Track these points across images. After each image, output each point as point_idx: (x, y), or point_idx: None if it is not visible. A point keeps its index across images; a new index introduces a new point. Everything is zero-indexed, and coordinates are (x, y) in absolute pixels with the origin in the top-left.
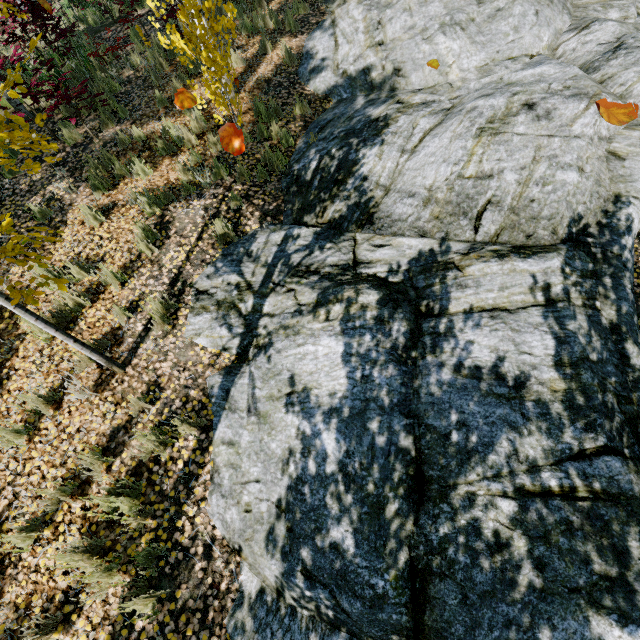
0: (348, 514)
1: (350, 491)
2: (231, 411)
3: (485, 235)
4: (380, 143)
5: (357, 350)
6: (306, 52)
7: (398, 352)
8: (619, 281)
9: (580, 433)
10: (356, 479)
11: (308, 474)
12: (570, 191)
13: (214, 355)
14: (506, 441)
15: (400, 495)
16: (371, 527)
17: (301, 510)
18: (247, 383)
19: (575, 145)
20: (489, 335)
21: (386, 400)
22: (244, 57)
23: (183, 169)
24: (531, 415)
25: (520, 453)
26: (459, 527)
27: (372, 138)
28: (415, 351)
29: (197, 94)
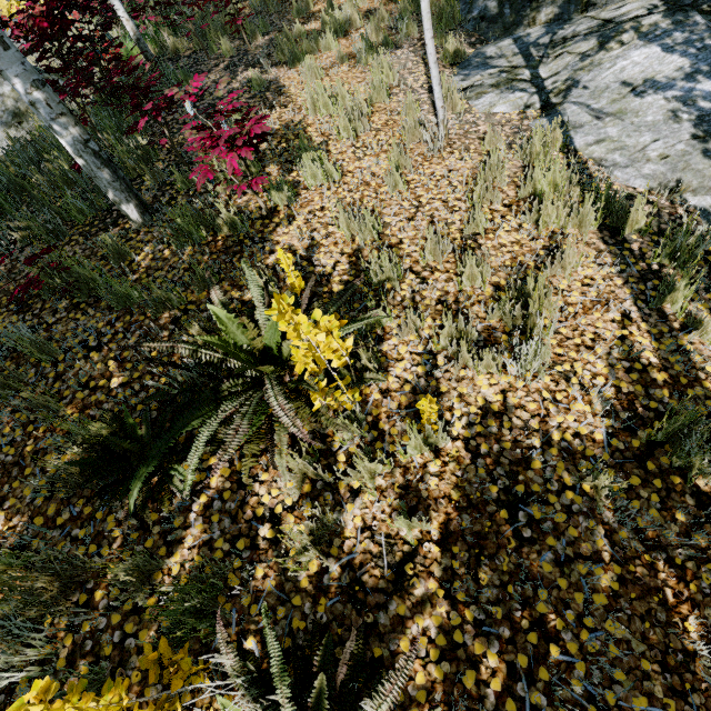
0: None
1: None
2: (577, 128)
3: None
4: None
5: (675, 43)
6: None
7: None
8: None
9: None
10: None
11: (707, 110)
12: None
13: (519, 114)
14: None
15: None
16: None
17: None
18: (577, 108)
19: None
20: None
21: None
22: None
23: (374, 29)
24: None
25: None
26: None
27: None
28: None
29: (325, 6)
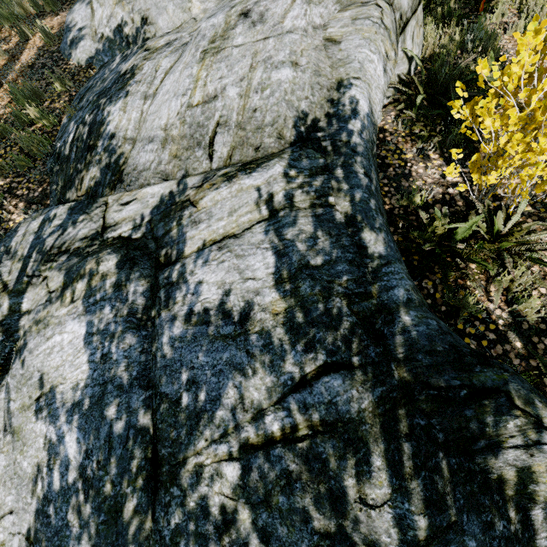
0: (87, 529)
1: (89, 499)
2: None
3: (219, 160)
4: (124, 96)
5: (98, 327)
6: (66, 27)
7: (137, 316)
8: (350, 169)
9: (301, 356)
10: (94, 483)
11: (53, 490)
12: (287, 89)
13: None
14: (232, 389)
15: (139, 487)
16: (108, 538)
17: (46, 537)
18: (3, 398)
19: (287, 40)
20: (216, 269)
21: (125, 376)
22: (7, 48)
23: None
24: (255, 350)
25: (245, 400)
26: (189, 512)
27: (117, 93)
28: (154, 310)
29: None
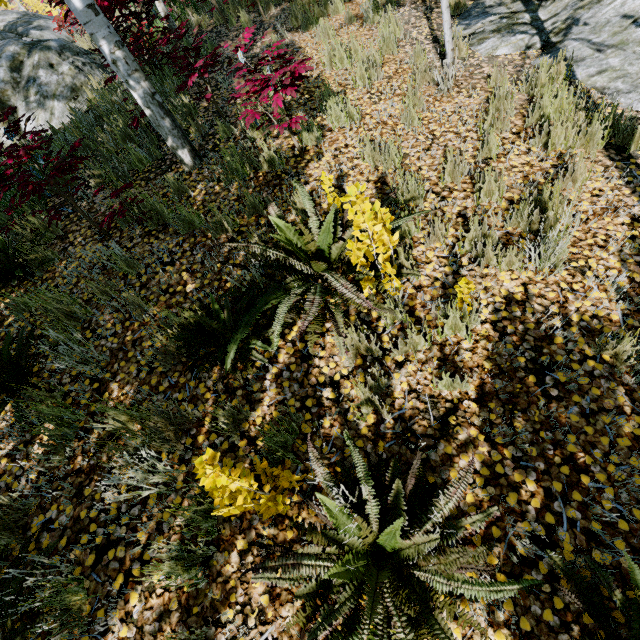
0: None
1: None
2: (579, 62)
3: None
4: None
5: None
6: None
7: None
8: None
9: None
10: None
11: None
12: None
13: (521, 55)
14: None
15: None
16: None
17: None
18: (578, 44)
19: None
20: None
21: None
22: None
23: None
24: None
25: None
26: None
27: None
28: None
29: None
